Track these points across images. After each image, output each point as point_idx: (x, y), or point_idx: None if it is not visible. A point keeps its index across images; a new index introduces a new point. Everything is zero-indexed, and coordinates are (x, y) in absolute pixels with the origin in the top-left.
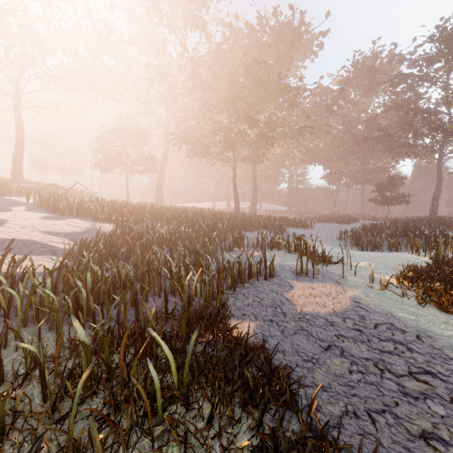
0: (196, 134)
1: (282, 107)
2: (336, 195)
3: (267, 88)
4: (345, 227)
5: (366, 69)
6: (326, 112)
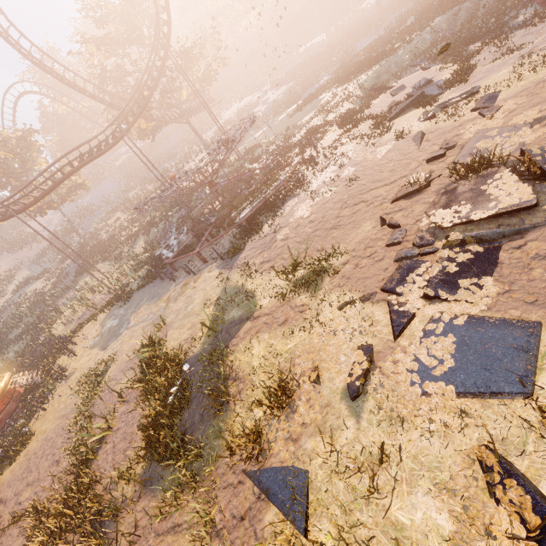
0: None
1: None
2: None
3: None
4: None
5: None
6: None
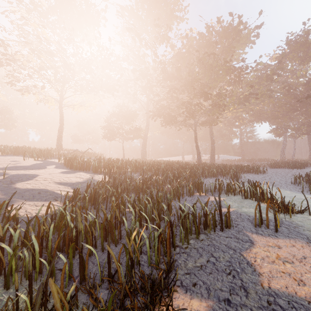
0: (166, 109)
1: (229, 82)
2: (284, 144)
3: (216, 71)
4: (297, 172)
5: (299, 44)
6: (267, 81)
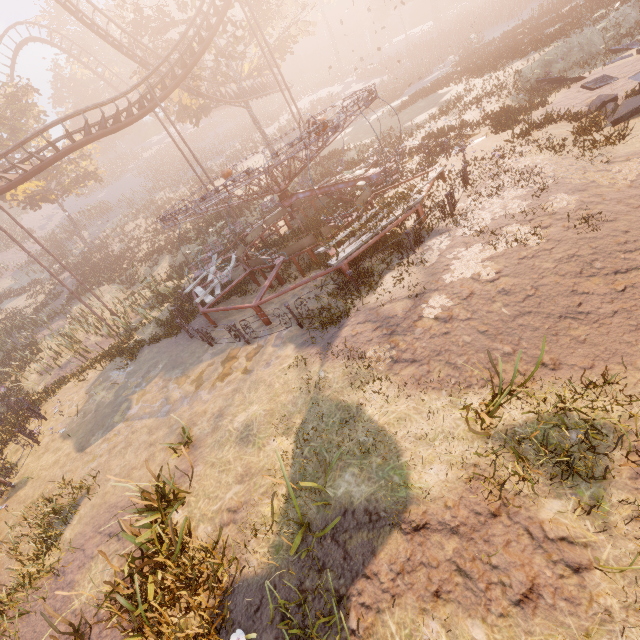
0: None
1: None
2: None
3: None
4: None
5: None
6: None
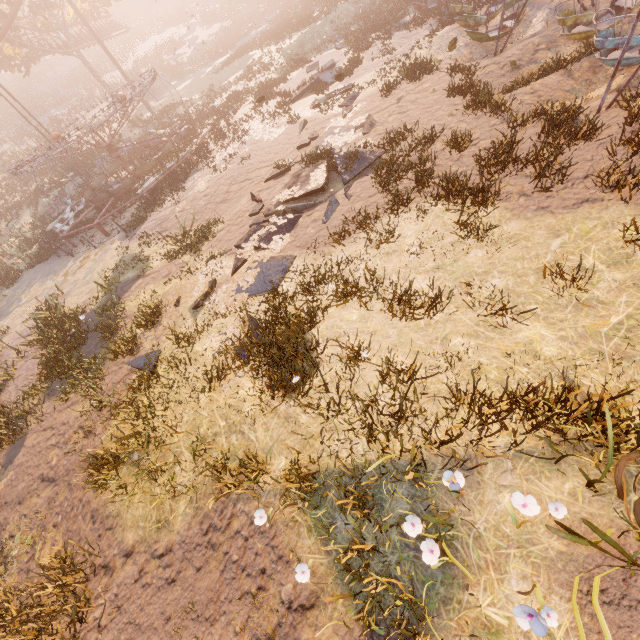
0: None
1: None
2: None
3: None
4: None
5: None
6: None
